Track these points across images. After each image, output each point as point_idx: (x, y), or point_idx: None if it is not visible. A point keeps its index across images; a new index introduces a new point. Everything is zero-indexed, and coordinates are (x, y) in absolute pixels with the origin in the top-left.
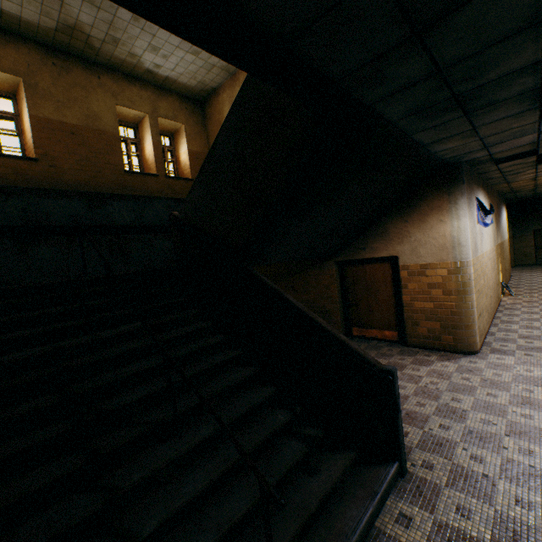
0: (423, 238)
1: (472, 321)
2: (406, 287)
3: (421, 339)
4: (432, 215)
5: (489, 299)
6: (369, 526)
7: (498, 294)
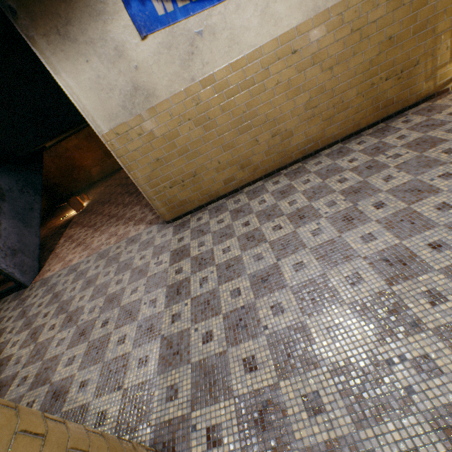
0: None
1: (148, 197)
2: None
3: None
4: None
5: (271, 139)
6: (0, 298)
7: (401, 93)
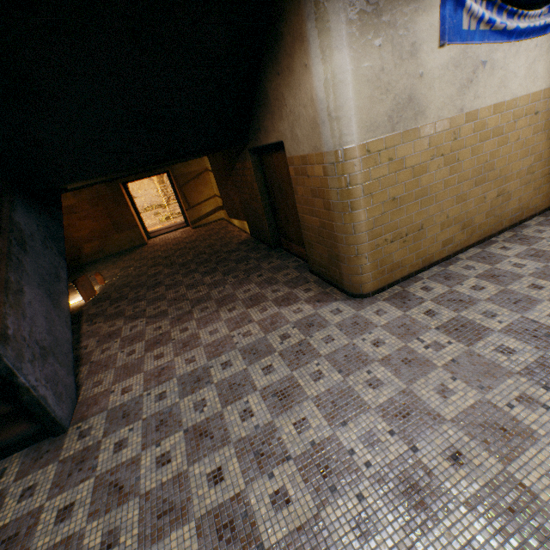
0: (296, 107)
1: (358, 253)
2: (297, 193)
3: (317, 266)
4: (296, 55)
5: (494, 199)
6: None
7: None
